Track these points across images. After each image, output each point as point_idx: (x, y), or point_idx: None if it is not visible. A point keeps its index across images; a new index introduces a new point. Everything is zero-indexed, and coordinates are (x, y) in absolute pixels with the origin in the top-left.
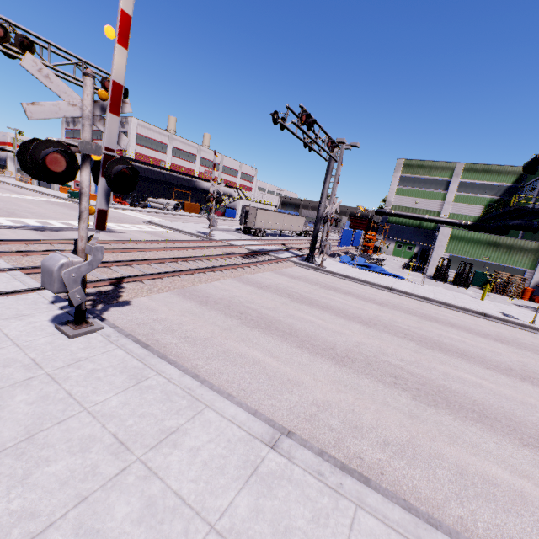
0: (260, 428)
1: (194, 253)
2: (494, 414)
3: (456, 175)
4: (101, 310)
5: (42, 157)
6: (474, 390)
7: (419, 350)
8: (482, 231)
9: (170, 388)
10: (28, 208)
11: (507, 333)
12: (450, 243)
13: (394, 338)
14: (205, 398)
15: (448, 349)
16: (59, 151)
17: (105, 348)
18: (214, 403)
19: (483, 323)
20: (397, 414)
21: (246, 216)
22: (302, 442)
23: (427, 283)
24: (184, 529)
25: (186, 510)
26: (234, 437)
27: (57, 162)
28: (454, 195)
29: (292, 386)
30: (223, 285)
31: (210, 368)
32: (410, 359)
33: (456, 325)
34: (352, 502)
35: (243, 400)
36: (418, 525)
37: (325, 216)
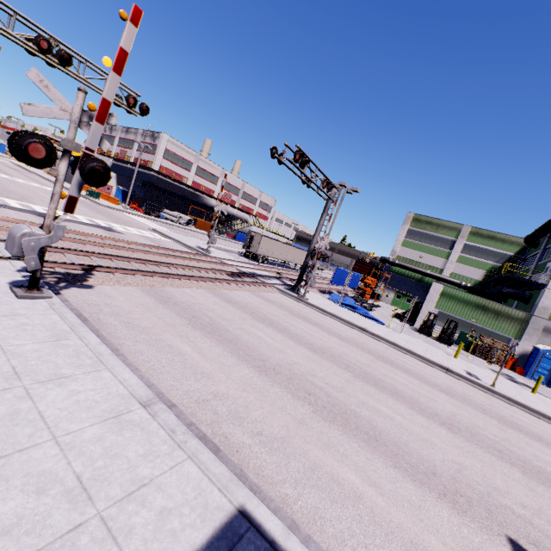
0: (143, 392)
1: (181, 263)
2: (386, 440)
3: (462, 237)
4: (62, 287)
5: (25, 144)
6: (382, 420)
7: (352, 381)
8: (481, 295)
9: (83, 350)
10: (42, 197)
11: (460, 389)
12: (440, 299)
13: (334, 367)
14: (109, 363)
15: (384, 386)
16: (42, 142)
17: (45, 311)
18: (114, 368)
19: (441, 376)
20: (287, 418)
21: (251, 241)
22: (179, 413)
23: (408, 333)
24: (31, 433)
25: (41, 424)
26: (116, 392)
27: (38, 150)
28: (458, 256)
29: (202, 377)
30: (192, 293)
31: (135, 348)
32: (337, 384)
33: (410, 371)
34: (187, 454)
35: (149, 376)
36: (232, 480)
37: (313, 249)
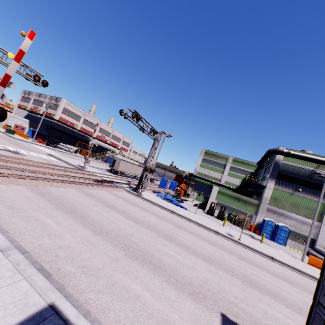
0: (4, 243)
1: (63, 173)
2: (166, 268)
3: (229, 162)
4: None
5: None
6: (168, 258)
7: (156, 238)
8: (240, 193)
9: None
10: None
11: (221, 242)
12: (218, 195)
13: (147, 231)
14: None
15: (175, 241)
16: None
17: None
18: None
19: (212, 236)
20: (106, 258)
21: (114, 163)
22: (29, 256)
23: (200, 214)
24: None
25: None
26: None
27: None
28: (227, 172)
29: (54, 236)
30: (65, 190)
31: (9, 220)
32: (146, 240)
33: (194, 233)
34: (24, 277)
35: (14, 236)
36: (51, 289)
37: (146, 166)
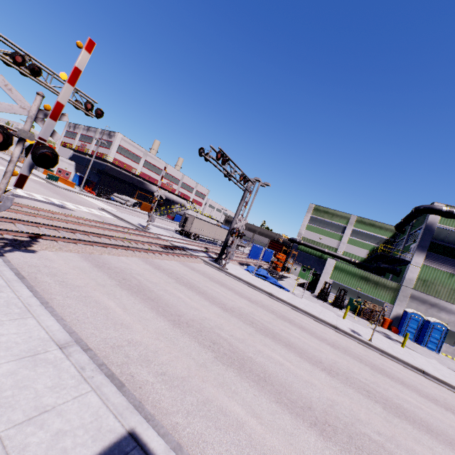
0: (63, 336)
1: (121, 236)
2: (273, 381)
3: (351, 223)
4: (7, 250)
5: None
6: (273, 365)
7: (253, 334)
8: (366, 269)
9: (14, 301)
10: None
11: (343, 343)
12: (334, 272)
13: (240, 323)
14: (36, 312)
15: (280, 339)
16: (0, 131)
17: None
18: (40, 316)
19: (330, 333)
20: (190, 362)
21: (185, 222)
22: (93, 356)
23: (308, 299)
24: None
25: None
26: (37, 336)
27: None
28: (348, 238)
29: (121, 327)
30: (126, 260)
31: (64, 302)
32: (240, 336)
33: (305, 328)
34: (91, 387)
35: (72, 325)
36: (128, 408)
37: (232, 228)
